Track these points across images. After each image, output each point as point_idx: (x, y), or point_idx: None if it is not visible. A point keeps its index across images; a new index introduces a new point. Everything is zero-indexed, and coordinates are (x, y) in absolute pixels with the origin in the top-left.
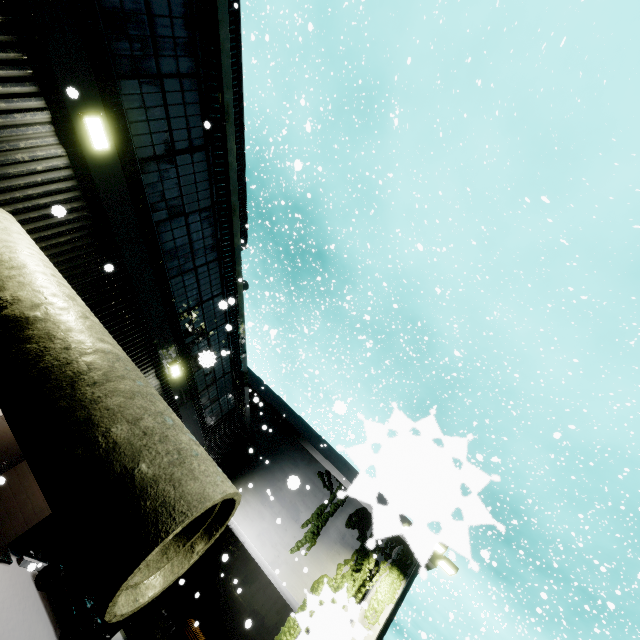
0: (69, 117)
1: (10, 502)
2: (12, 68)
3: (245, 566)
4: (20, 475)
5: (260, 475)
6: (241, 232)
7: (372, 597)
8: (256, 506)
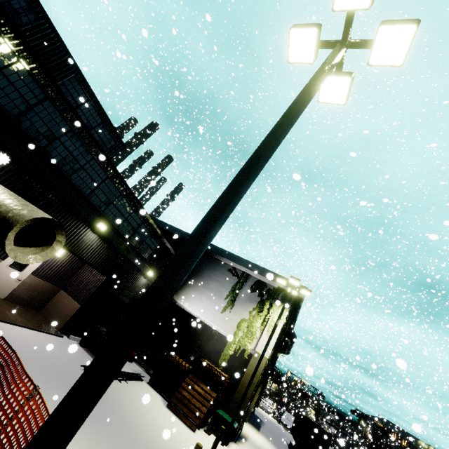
0: None
1: (54, 314)
2: None
3: (206, 331)
4: (55, 303)
5: (195, 281)
6: (118, 142)
7: (270, 321)
8: (197, 296)
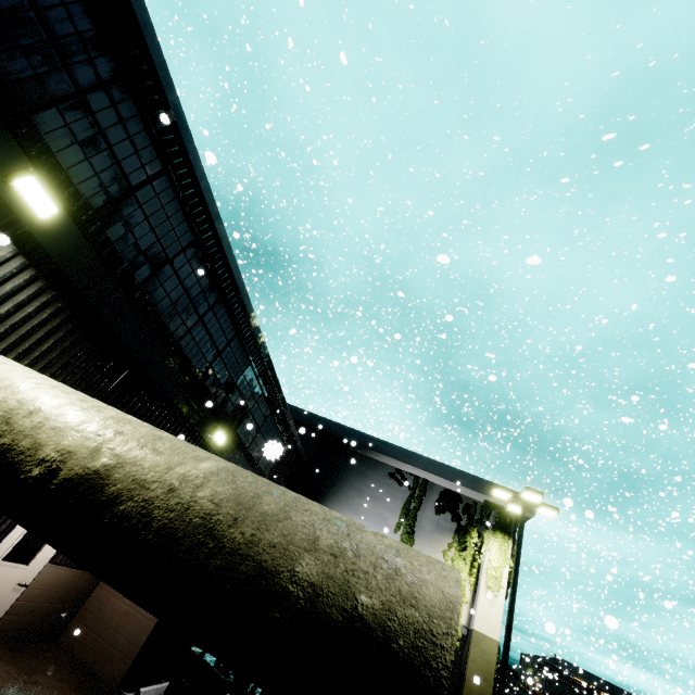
0: None
1: (98, 644)
2: None
3: None
4: (94, 612)
5: (333, 500)
6: None
7: (487, 567)
8: None
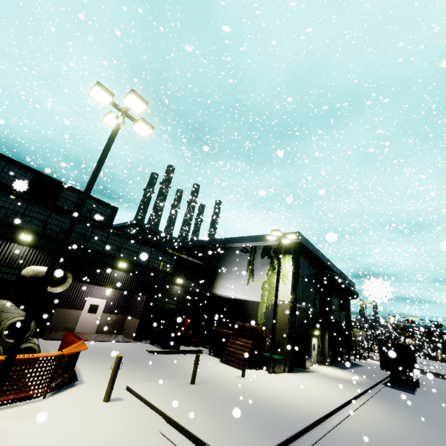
0: (19, 240)
1: (128, 332)
2: (3, 244)
3: (253, 306)
4: (126, 325)
5: (221, 272)
6: (112, 208)
7: (281, 272)
8: (227, 282)
